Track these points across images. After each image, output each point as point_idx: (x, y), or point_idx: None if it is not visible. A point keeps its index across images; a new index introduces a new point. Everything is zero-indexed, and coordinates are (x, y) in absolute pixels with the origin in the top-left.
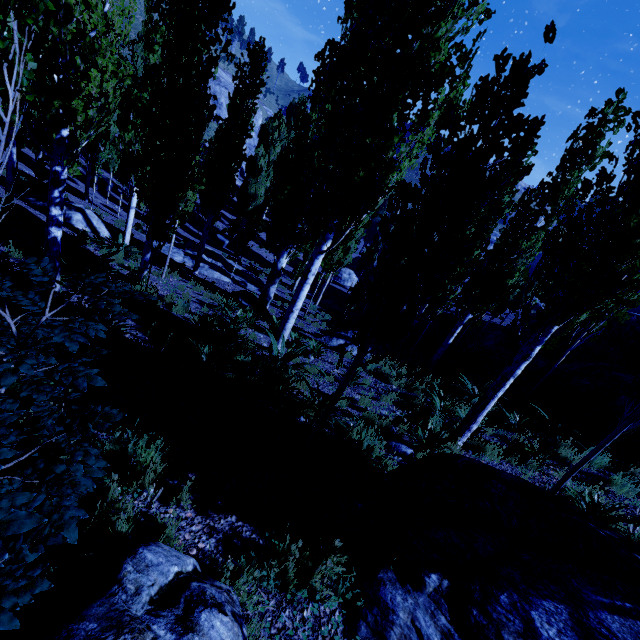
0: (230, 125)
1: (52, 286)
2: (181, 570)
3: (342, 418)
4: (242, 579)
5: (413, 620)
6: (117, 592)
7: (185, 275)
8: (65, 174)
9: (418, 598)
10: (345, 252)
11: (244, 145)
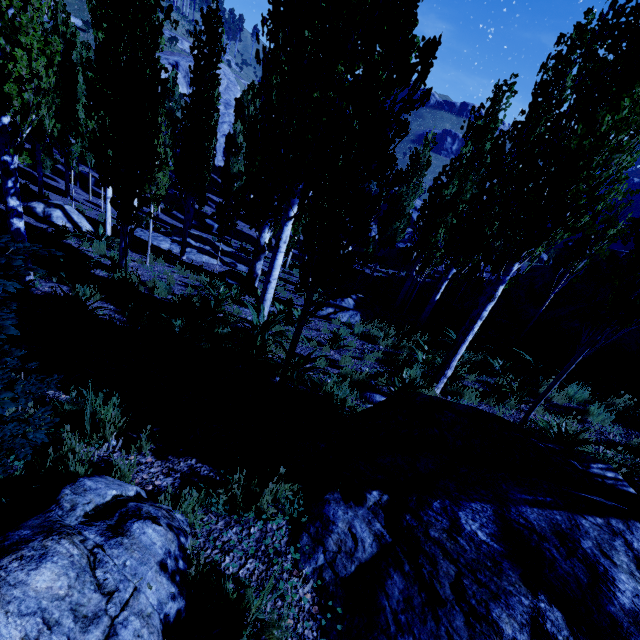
0: (194, 100)
1: (25, 277)
2: (121, 494)
3: (320, 377)
4: (186, 502)
5: (350, 528)
6: (54, 509)
7: (171, 261)
8: (15, 163)
9: (358, 511)
10: None
11: (224, 124)
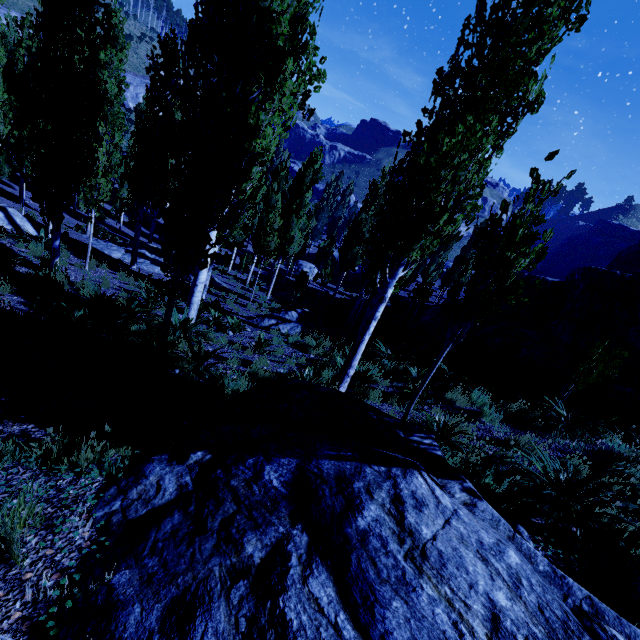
0: (149, 116)
1: None
2: None
3: (227, 373)
4: None
5: (159, 480)
6: None
7: (118, 269)
8: None
9: (176, 468)
10: (290, 241)
11: None
